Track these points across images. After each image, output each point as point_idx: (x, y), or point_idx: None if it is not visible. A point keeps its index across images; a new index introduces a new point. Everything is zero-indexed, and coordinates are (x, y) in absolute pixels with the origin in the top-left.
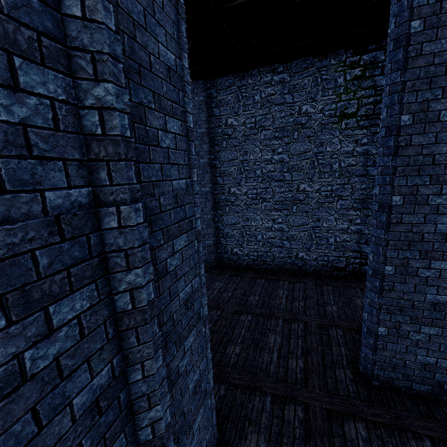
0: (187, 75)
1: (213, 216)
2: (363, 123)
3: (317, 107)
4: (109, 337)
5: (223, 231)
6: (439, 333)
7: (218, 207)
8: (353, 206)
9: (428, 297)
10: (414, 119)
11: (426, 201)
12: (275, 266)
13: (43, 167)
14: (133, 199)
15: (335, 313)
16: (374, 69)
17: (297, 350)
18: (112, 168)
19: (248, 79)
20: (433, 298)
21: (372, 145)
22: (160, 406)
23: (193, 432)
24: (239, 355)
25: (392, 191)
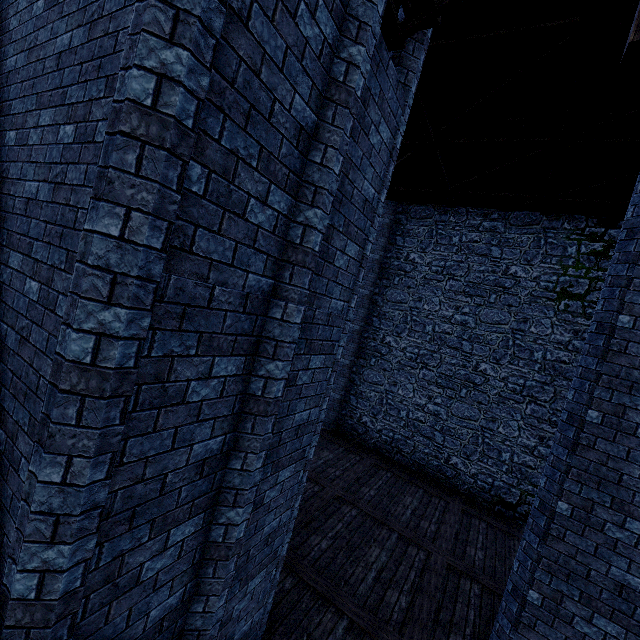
0: (380, 208)
1: (352, 363)
2: (591, 311)
3: (531, 272)
4: (234, 411)
5: (358, 388)
6: (621, 636)
7: (362, 355)
8: (551, 419)
9: (613, 570)
10: (636, 323)
11: (634, 431)
12: (412, 462)
13: (256, 256)
14: (299, 301)
15: (478, 562)
16: None
17: (404, 583)
18: (295, 271)
19: (450, 216)
20: (620, 575)
21: None
22: (242, 511)
23: (246, 590)
24: (324, 552)
25: (589, 403)
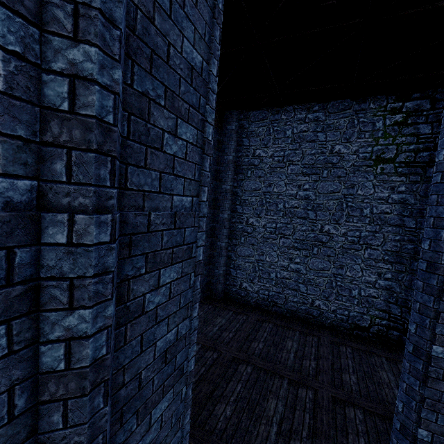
0: (214, 83)
1: (227, 244)
2: (402, 170)
3: (351, 148)
4: (14, 413)
5: (235, 262)
6: None
7: (234, 236)
8: (384, 258)
9: None
10: None
11: None
12: (286, 310)
13: None
14: (99, 207)
15: (354, 386)
16: (417, 117)
17: (302, 429)
18: (74, 159)
19: (281, 115)
20: None
21: (411, 194)
22: None
23: None
24: (230, 420)
25: None
